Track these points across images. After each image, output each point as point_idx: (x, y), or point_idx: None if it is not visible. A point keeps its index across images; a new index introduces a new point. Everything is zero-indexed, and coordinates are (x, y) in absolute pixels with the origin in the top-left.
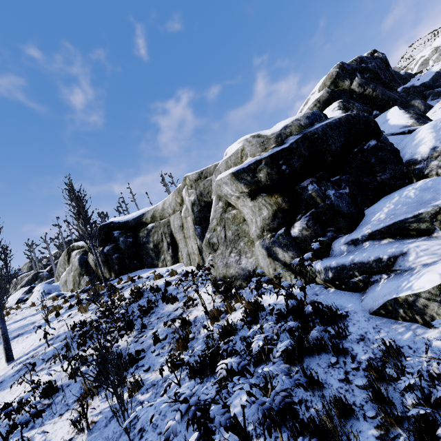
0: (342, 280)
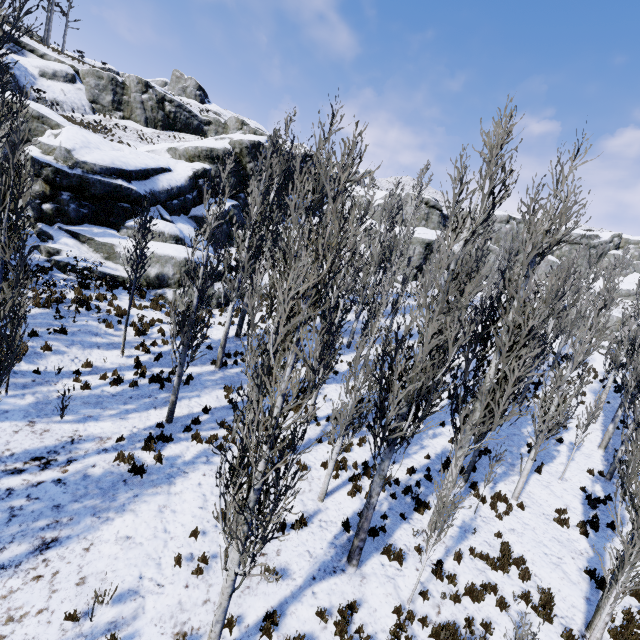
0: (41, 235)
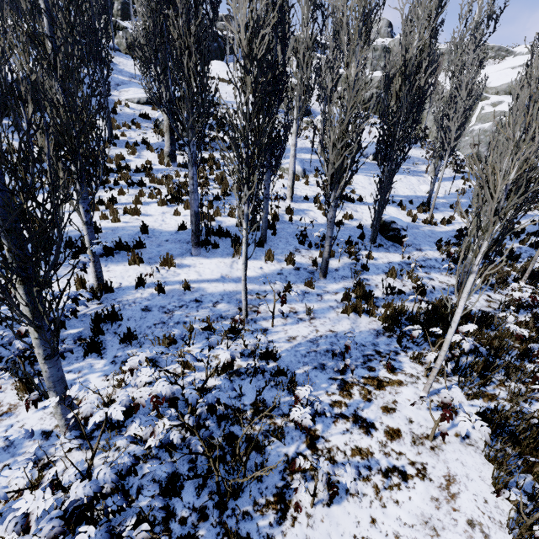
0: None
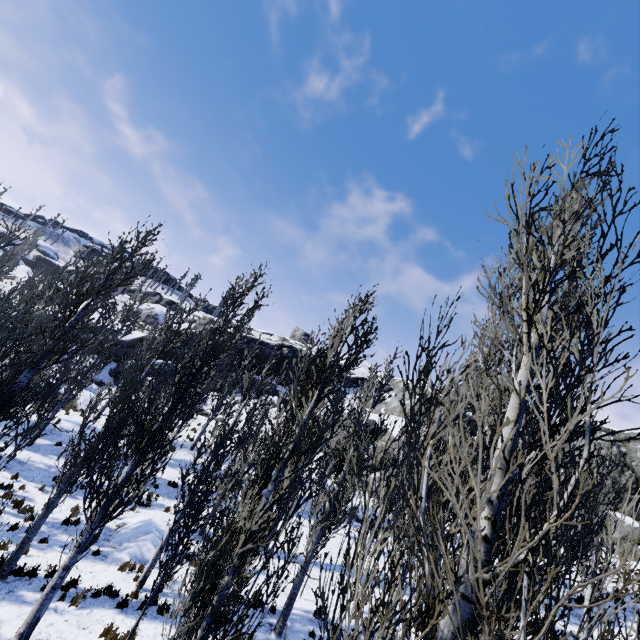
0: None
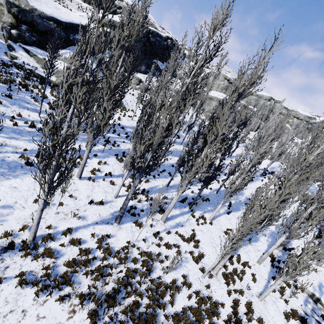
0: (9, 47)
